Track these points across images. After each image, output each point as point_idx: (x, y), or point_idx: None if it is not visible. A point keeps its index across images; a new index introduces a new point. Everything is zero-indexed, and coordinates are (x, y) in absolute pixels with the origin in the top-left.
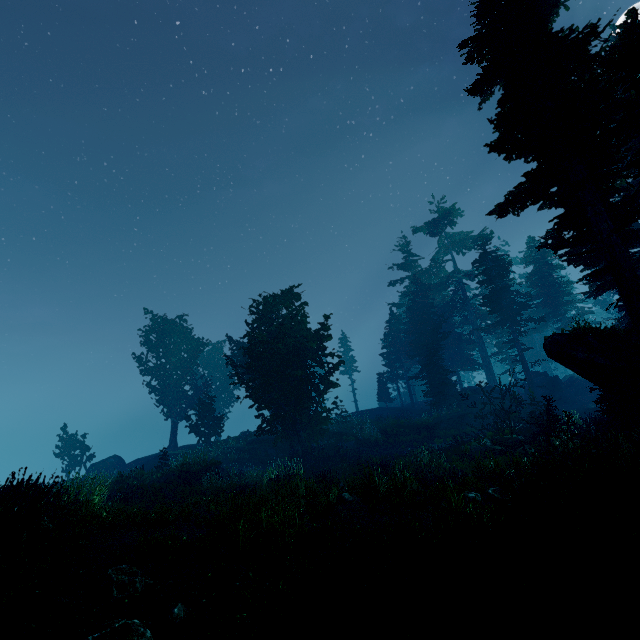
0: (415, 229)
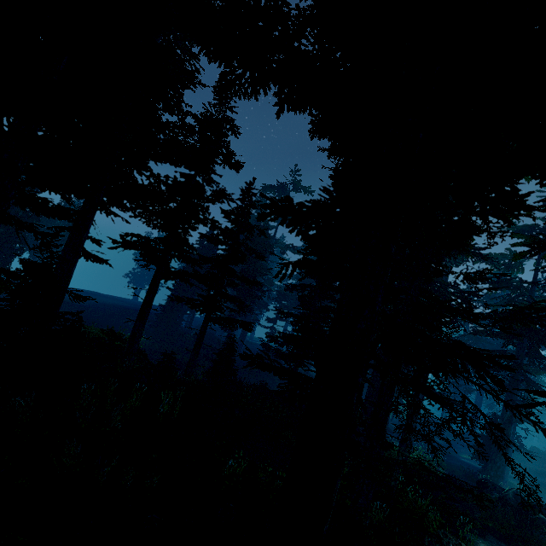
0: (265, 187)
